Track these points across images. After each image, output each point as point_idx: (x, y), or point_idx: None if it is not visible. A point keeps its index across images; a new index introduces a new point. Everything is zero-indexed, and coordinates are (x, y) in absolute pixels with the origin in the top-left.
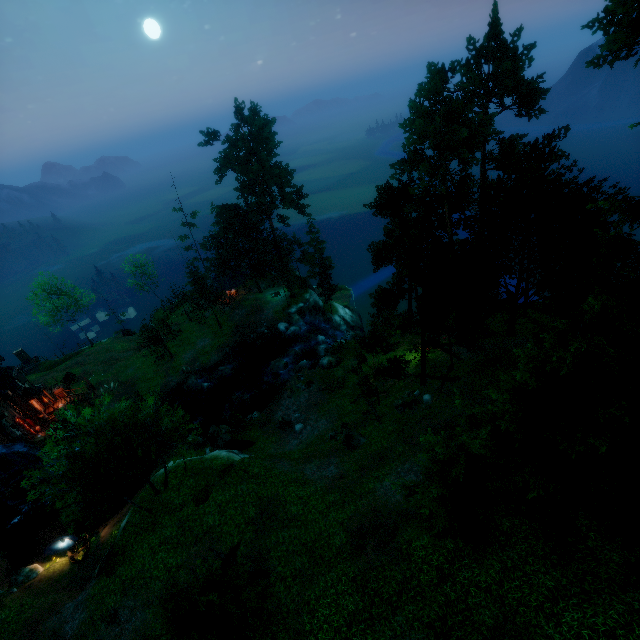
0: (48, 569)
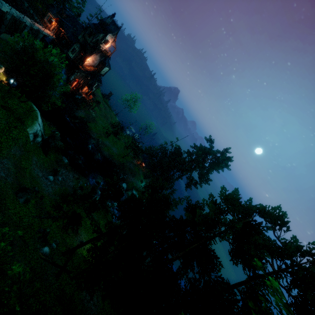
0: (0, 73)
